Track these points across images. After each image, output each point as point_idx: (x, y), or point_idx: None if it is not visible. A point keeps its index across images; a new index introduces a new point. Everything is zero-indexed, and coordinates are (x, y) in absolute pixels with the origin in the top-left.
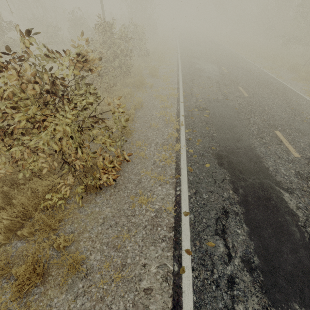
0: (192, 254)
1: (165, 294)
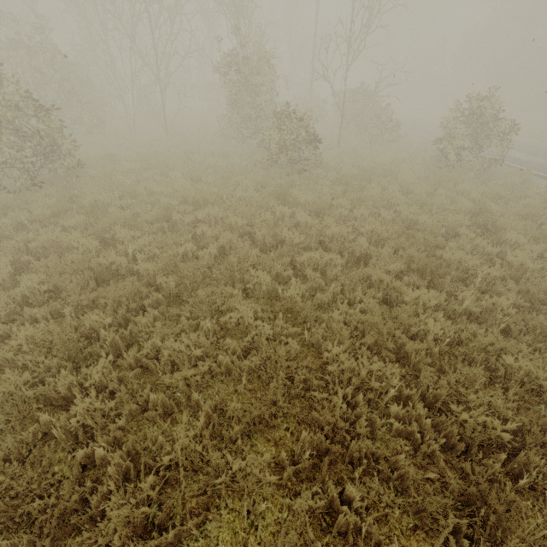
0: None
1: None
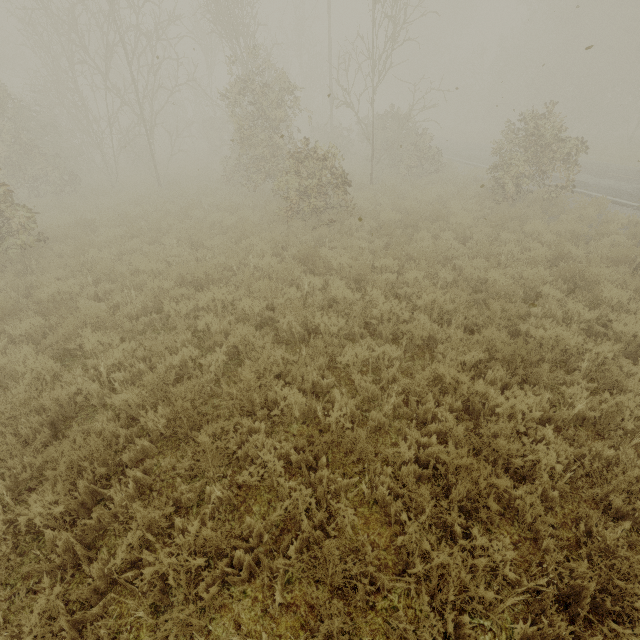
0: (636, 203)
1: (639, 212)
